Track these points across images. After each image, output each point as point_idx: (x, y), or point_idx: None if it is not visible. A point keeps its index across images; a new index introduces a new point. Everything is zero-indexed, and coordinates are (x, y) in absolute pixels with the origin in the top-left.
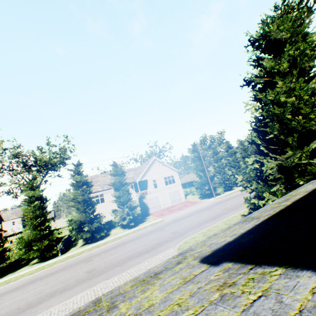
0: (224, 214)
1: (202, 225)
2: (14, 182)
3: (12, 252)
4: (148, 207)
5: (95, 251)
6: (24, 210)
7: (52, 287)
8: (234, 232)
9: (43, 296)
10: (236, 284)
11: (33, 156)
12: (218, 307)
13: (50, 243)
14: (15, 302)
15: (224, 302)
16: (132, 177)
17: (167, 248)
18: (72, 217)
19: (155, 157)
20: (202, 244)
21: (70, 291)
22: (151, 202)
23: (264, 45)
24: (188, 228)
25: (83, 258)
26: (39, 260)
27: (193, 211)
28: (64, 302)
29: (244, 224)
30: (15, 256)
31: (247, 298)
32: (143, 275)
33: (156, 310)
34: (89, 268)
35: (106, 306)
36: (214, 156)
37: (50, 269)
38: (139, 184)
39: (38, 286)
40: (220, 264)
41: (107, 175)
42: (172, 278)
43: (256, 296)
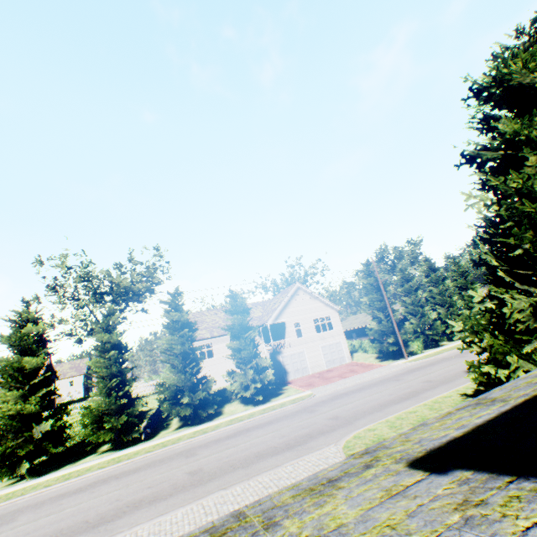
0: (426, 390)
1: (385, 409)
2: (79, 319)
3: (71, 429)
4: (287, 369)
5: (200, 439)
6: (95, 364)
7: (135, 493)
8: (462, 422)
9: (123, 506)
10: (488, 503)
11: (108, 279)
12: (465, 534)
13: (129, 420)
14: (80, 512)
15: (473, 528)
16: (259, 316)
17: (323, 444)
18: (164, 380)
19: (299, 284)
20: (403, 439)
21: (165, 503)
22: (291, 361)
23: (500, 95)
24: (361, 412)
25: (181, 450)
26: (112, 447)
27: (367, 382)
28: (157, 520)
29: (479, 410)
30: (75, 437)
31: (514, 525)
32: (308, 482)
33: (352, 532)
34: (192, 467)
35: (260, 523)
36: (404, 285)
37: (129, 463)
38: (271, 329)
39: (114, 489)
40: (449, 472)
41: (218, 311)
42: (363, 489)
43: (529, 521)
